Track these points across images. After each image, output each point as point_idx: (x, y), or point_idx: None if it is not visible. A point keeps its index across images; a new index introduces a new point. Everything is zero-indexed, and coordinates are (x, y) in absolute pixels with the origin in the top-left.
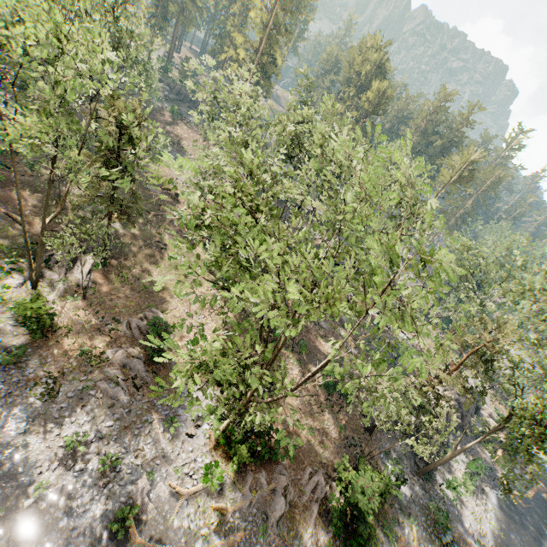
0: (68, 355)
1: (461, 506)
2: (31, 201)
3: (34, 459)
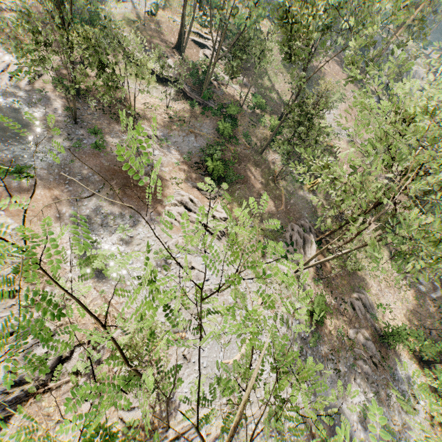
0: (332, 334)
1: None
2: (257, 177)
3: (348, 419)
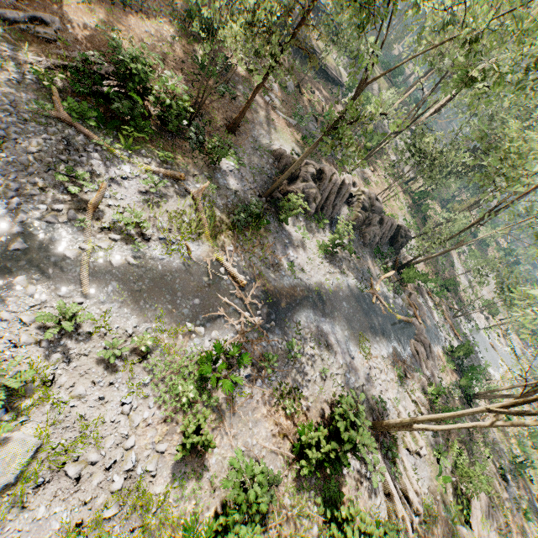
0: None
1: (299, 247)
2: None
3: None
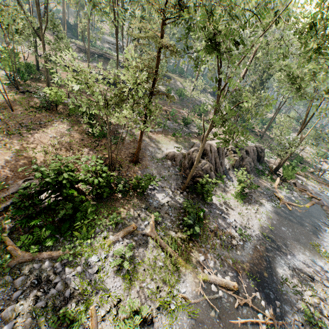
0: None
1: (228, 209)
2: None
3: None
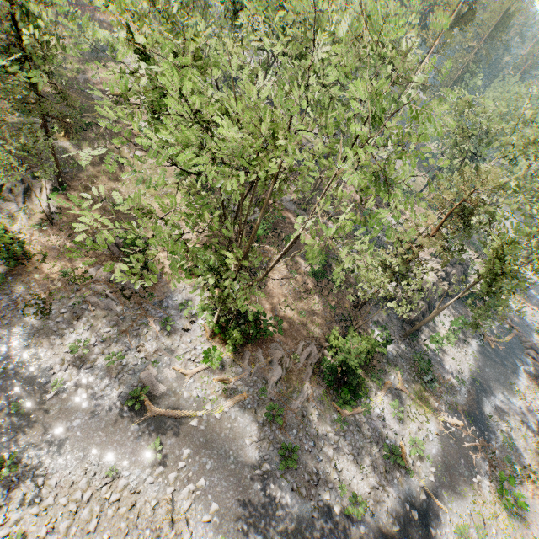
0: (51, 278)
1: (443, 354)
2: None
3: (44, 364)
